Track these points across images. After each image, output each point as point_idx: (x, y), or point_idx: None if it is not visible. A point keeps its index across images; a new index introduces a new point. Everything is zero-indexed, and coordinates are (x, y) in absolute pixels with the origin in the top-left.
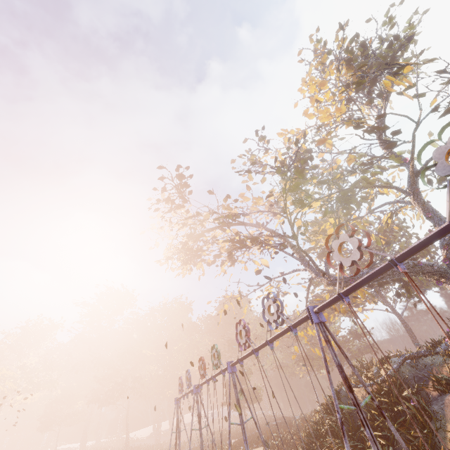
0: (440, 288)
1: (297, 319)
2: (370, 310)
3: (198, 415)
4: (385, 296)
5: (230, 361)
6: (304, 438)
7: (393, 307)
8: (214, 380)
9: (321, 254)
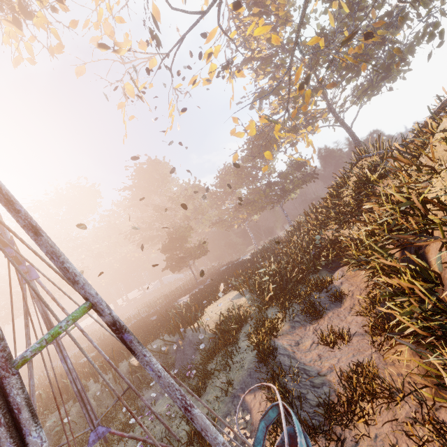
0: (389, 89)
1: (229, 171)
2: (318, 130)
3: None
4: (326, 118)
5: None
6: (297, 261)
7: (343, 120)
8: None
9: (260, 67)
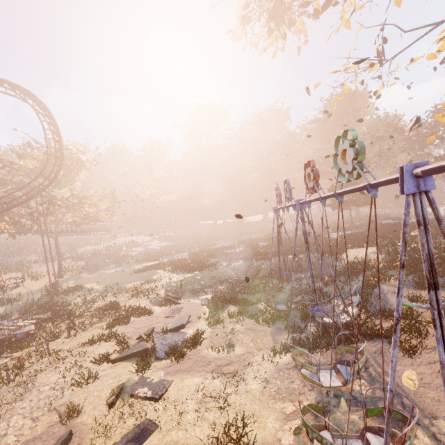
0: None
1: None
2: None
3: (304, 235)
4: None
5: (415, 164)
6: None
7: None
8: (338, 200)
9: None
